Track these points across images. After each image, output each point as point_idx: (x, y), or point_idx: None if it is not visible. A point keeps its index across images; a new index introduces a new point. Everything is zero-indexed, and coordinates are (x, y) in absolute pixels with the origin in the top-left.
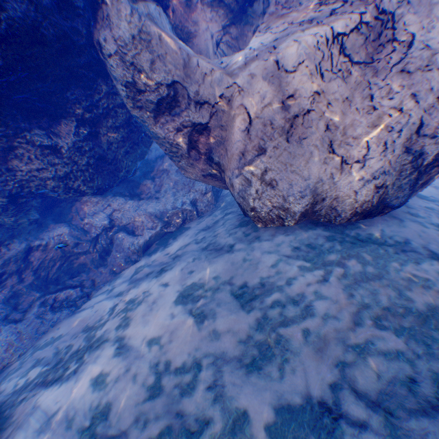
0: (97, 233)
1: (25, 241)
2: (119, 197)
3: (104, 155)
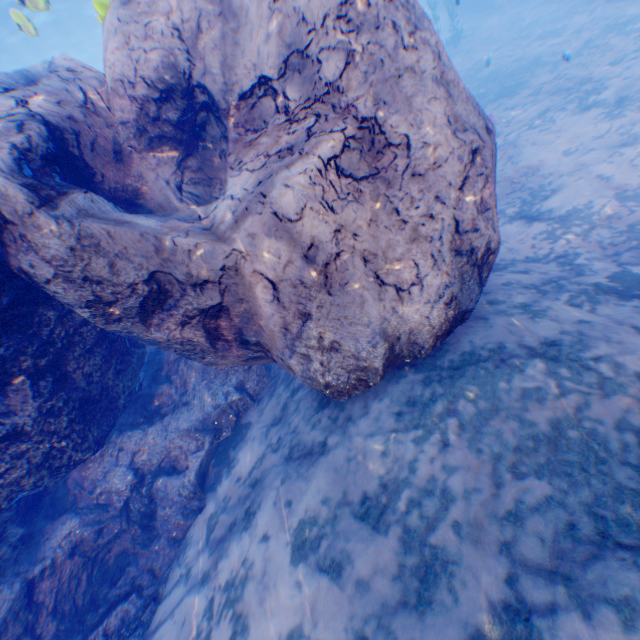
0: (123, 498)
1: (19, 579)
2: (131, 429)
3: (88, 395)
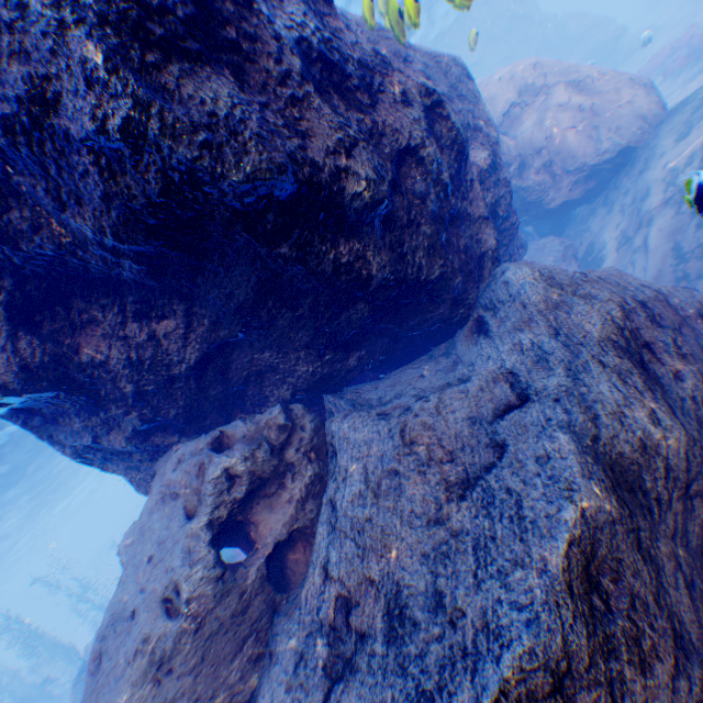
0: None
1: None
2: None
3: None
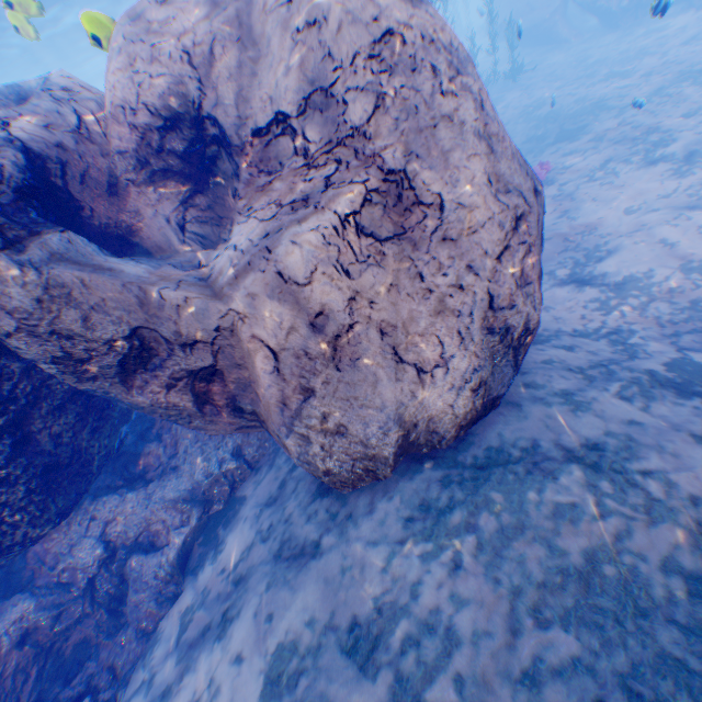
0: (90, 576)
1: None
2: (108, 495)
3: (55, 459)
